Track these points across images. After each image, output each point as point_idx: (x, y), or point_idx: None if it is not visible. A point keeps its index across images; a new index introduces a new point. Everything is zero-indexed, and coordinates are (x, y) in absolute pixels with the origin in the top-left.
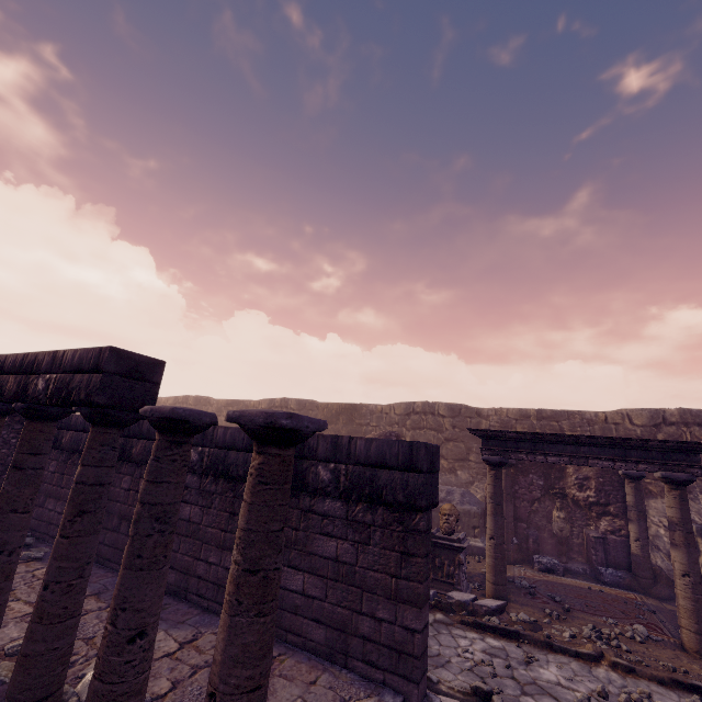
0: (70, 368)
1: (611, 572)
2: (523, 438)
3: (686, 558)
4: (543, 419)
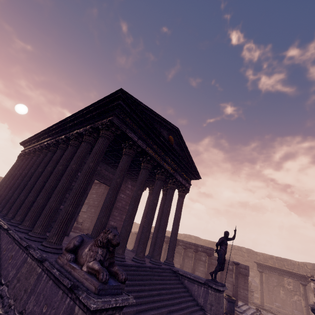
0: (205, 248)
1: (296, 311)
2: (267, 266)
3: (305, 303)
4: (278, 260)
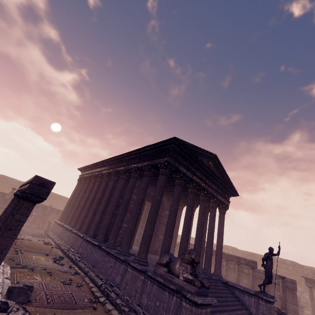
0: (248, 261)
1: None
2: None
3: None
4: None
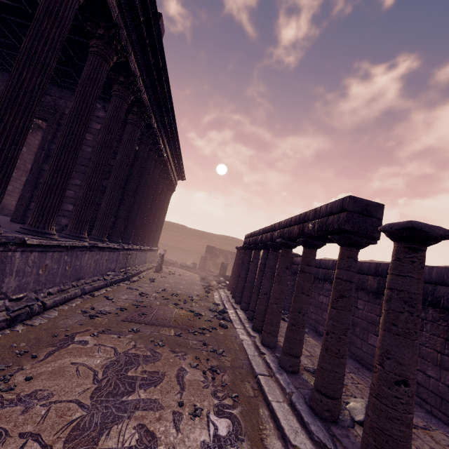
0: (325, 214)
1: None
2: None
3: None
4: None
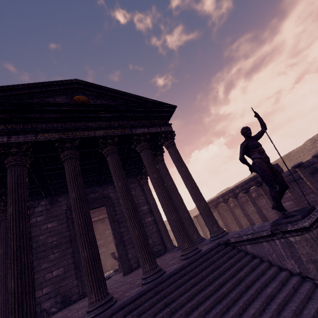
0: None
1: None
2: None
3: None
4: None
